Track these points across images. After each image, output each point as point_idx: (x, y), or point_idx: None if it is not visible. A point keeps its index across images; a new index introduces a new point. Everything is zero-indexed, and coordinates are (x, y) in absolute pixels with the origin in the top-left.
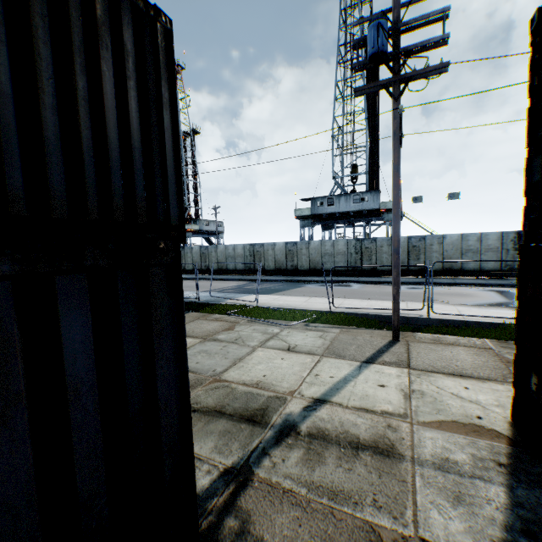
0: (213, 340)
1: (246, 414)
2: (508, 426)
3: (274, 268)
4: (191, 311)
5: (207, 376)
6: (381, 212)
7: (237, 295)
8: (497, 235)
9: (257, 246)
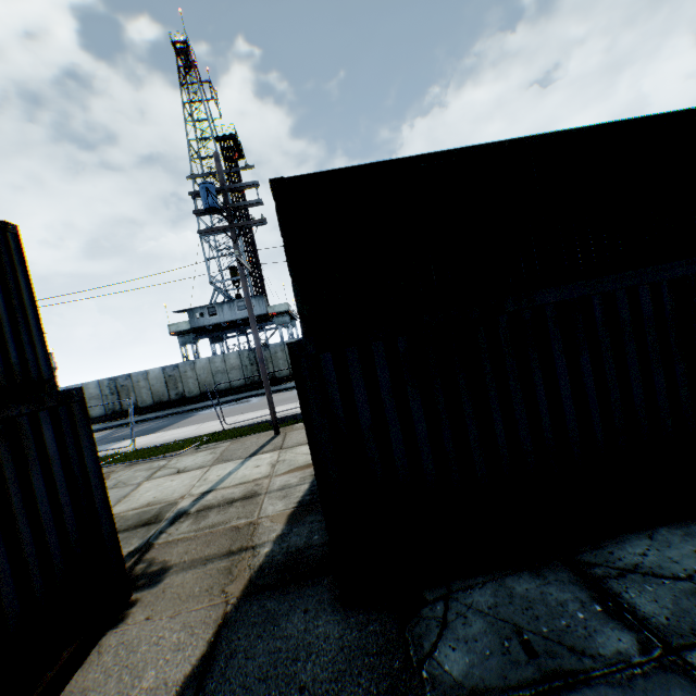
0: None
1: (141, 523)
2: None
3: (153, 403)
4: None
5: None
6: (271, 316)
7: (104, 446)
8: None
9: (121, 380)
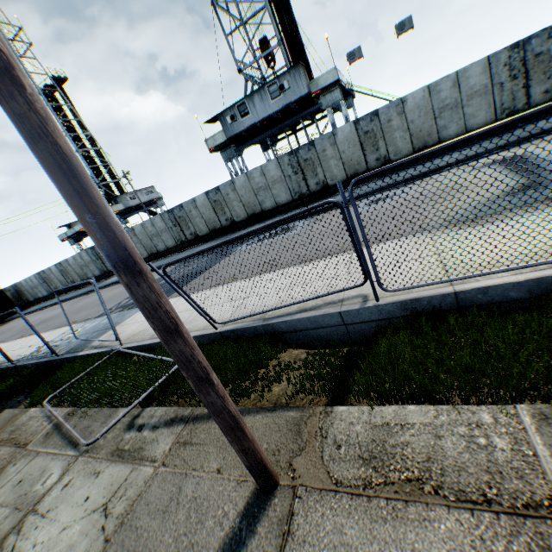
0: None
1: None
2: None
3: (209, 231)
4: (17, 400)
5: None
6: (315, 97)
7: (126, 315)
8: (482, 65)
9: (176, 211)
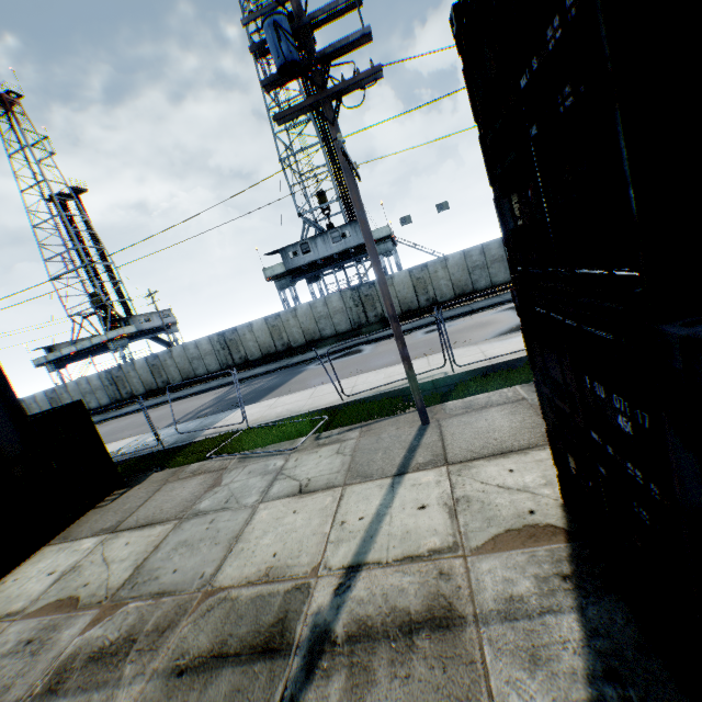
0: (194, 516)
1: (258, 641)
2: (562, 512)
3: (261, 355)
4: (155, 470)
5: (193, 591)
6: None
7: (218, 416)
8: (499, 242)
9: (227, 334)
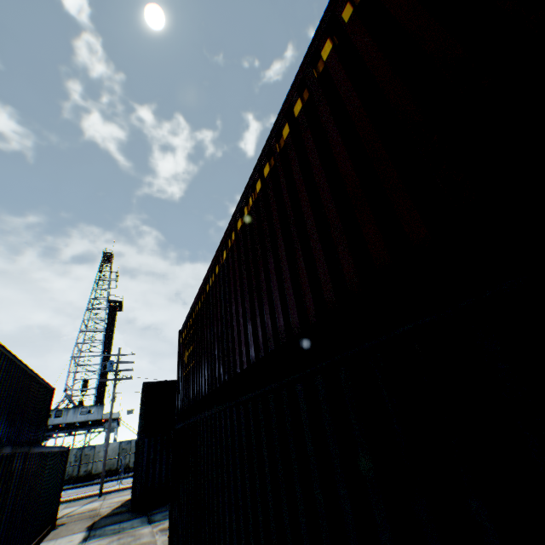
0: None
1: None
2: (129, 497)
3: None
4: None
5: None
6: (104, 421)
7: None
8: None
9: None
